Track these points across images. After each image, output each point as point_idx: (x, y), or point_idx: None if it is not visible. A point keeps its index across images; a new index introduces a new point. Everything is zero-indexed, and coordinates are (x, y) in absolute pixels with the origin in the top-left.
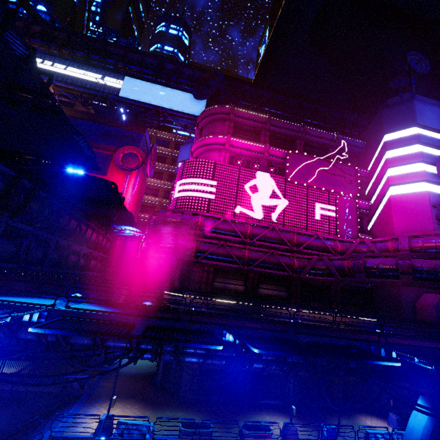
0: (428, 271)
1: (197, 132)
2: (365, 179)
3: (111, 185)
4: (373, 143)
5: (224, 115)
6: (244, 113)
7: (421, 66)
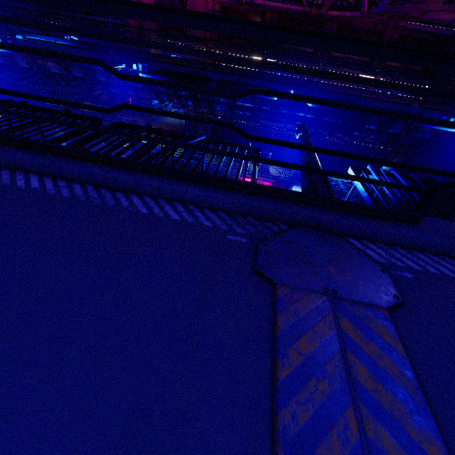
0: None
1: None
2: None
3: None
4: None
5: None
6: None
7: None
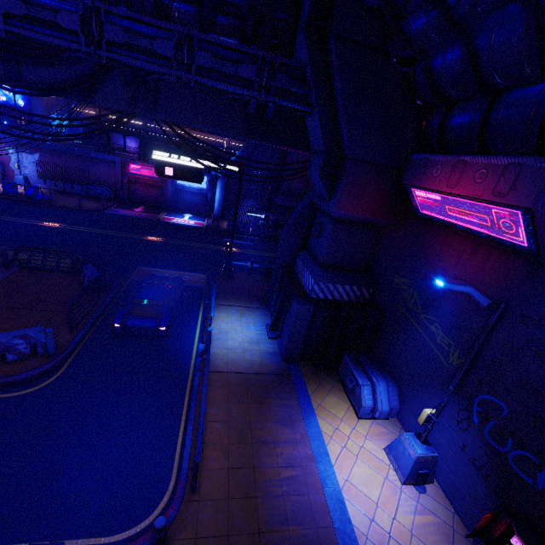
0: None
1: None
2: None
3: None
4: None
5: None
6: None
7: None
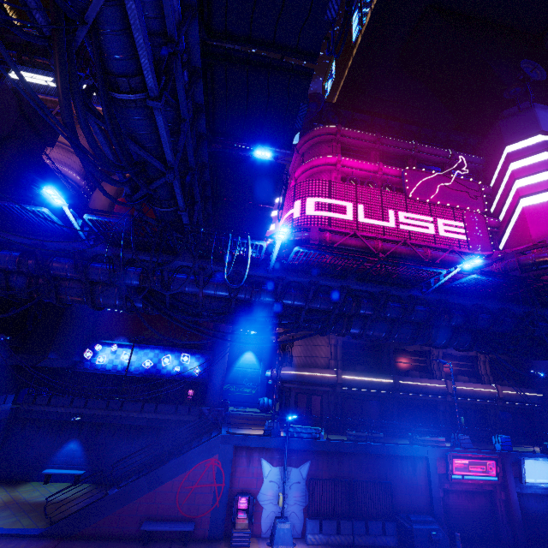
0: None
1: (296, 158)
2: (489, 196)
3: (283, 173)
4: (493, 157)
5: (330, 135)
6: (351, 133)
7: (536, 74)
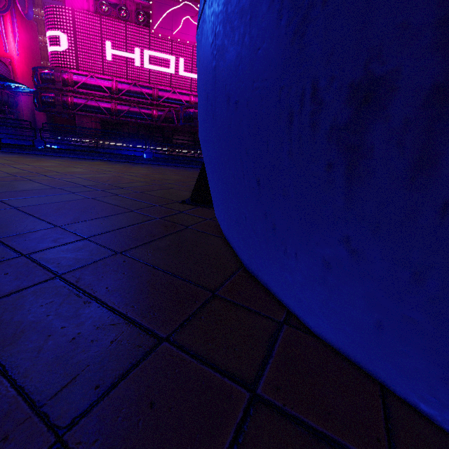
0: None
1: None
2: None
3: None
4: None
5: None
6: None
7: None
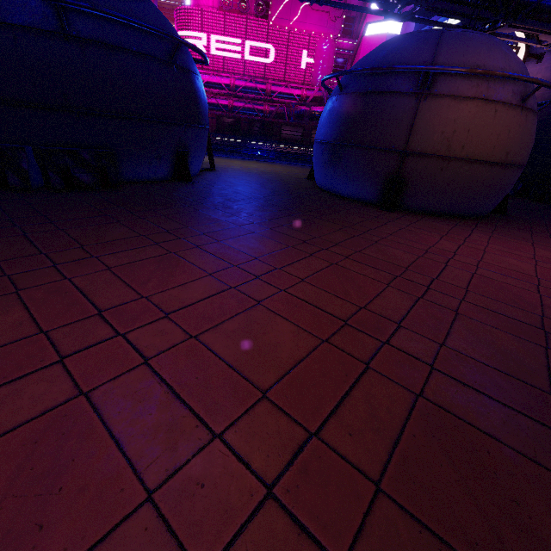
0: (317, 115)
1: None
2: None
3: None
4: None
5: None
6: None
7: None
